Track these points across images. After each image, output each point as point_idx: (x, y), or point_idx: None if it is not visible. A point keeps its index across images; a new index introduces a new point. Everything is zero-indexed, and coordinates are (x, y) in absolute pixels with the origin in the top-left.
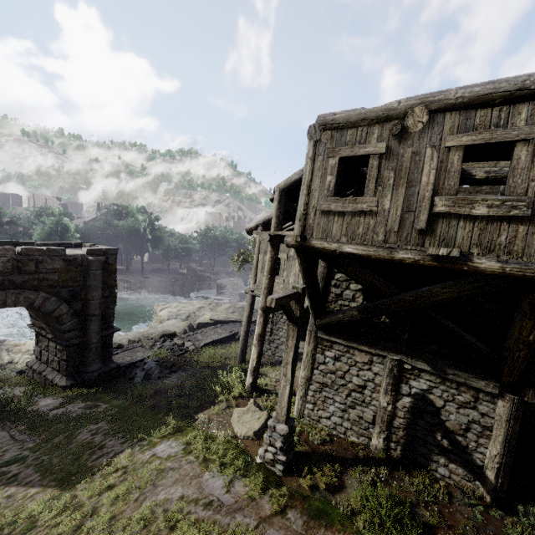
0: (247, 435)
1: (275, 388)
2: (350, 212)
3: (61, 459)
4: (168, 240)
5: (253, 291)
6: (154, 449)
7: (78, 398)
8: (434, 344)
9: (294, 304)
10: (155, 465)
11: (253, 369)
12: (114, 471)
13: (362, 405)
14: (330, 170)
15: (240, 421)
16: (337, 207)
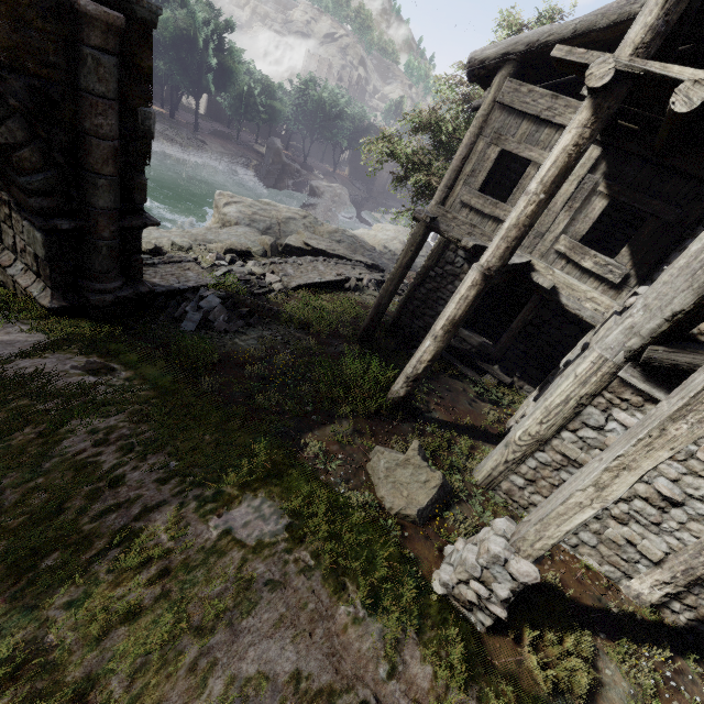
0: (405, 514)
1: (428, 407)
2: None
3: (19, 498)
4: (243, 81)
5: (434, 219)
6: (227, 517)
7: (72, 342)
8: None
9: None
10: (234, 570)
11: (415, 377)
12: (141, 565)
13: (649, 527)
14: None
15: (389, 479)
16: None
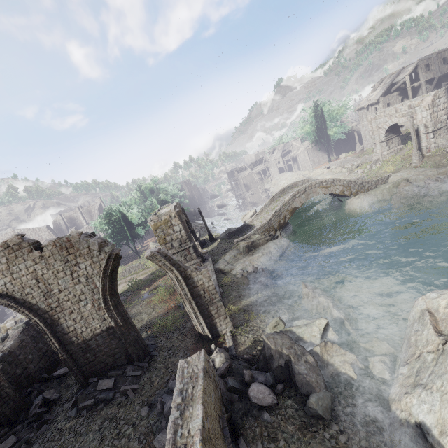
0: None
1: None
2: (446, 67)
3: None
4: None
5: None
6: None
7: None
8: (446, 89)
9: (445, 86)
10: None
11: None
12: None
13: None
14: (441, 61)
15: None
16: (445, 66)
